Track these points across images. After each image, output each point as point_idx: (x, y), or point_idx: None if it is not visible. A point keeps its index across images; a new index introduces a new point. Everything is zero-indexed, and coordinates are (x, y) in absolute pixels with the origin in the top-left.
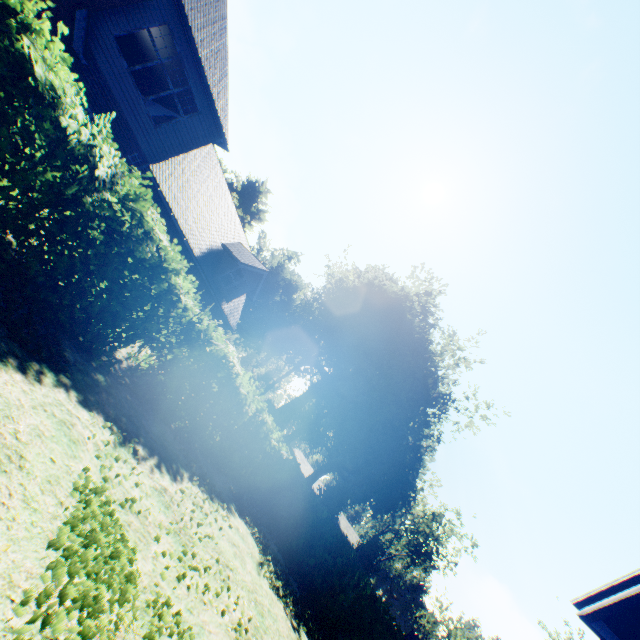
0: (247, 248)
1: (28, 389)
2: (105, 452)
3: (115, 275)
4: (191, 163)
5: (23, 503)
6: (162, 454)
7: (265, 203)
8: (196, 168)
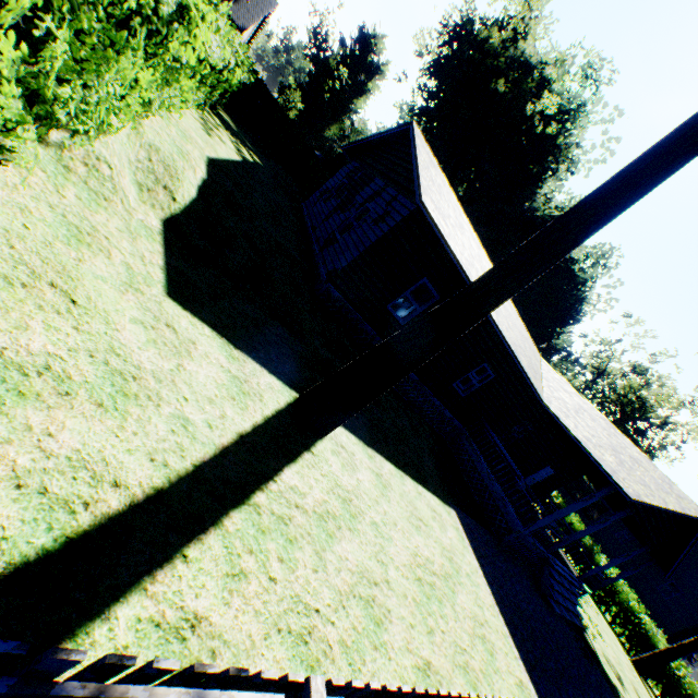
0: None
1: None
2: None
3: None
4: None
5: None
6: None
7: (380, 49)
8: None
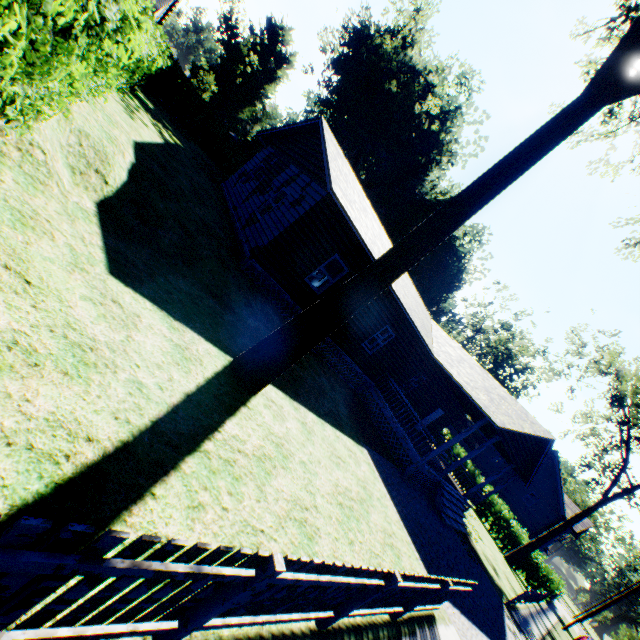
0: None
1: None
2: None
3: None
4: None
5: None
6: None
7: (288, 40)
8: None
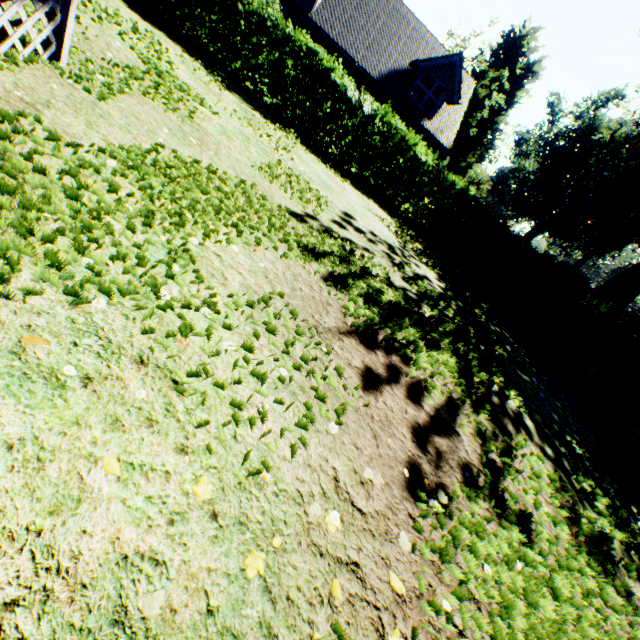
0: None
1: (141, 20)
2: (191, 64)
3: (203, 0)
4: (351, 1)
5: (103, 5)
6: (265, 116)
7: (533, 48)
8: (359, 4)
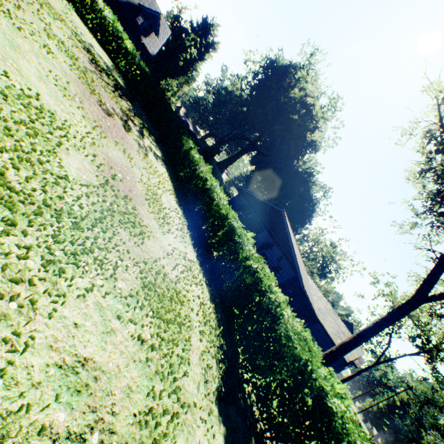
0: (162, 19)
1: None
2: None
3: None
4: None
5: None
6: None
7: (215, 34)
8: None
